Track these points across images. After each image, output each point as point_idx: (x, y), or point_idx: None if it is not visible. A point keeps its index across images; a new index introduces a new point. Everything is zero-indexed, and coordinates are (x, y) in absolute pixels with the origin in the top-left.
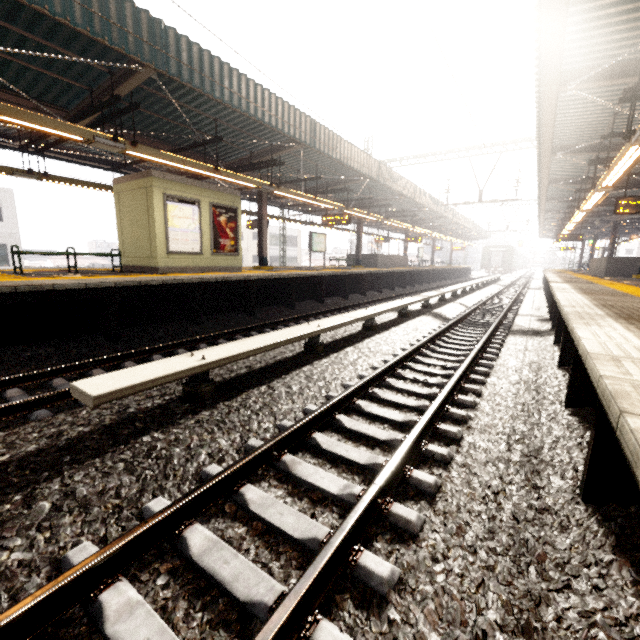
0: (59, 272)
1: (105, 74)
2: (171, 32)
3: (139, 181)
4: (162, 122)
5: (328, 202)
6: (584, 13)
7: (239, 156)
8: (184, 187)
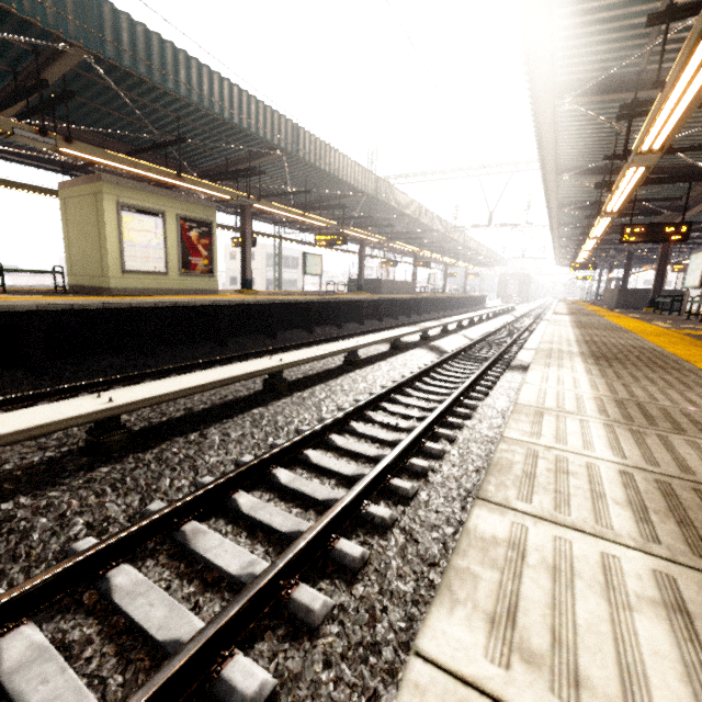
0: None
1: (30, 53)
2: (106, 6)
3: (87, 186)
4: (114, 117)
5: (320, 219)
6: (574, 16)
7: (214, 162)
8: (144, 195)
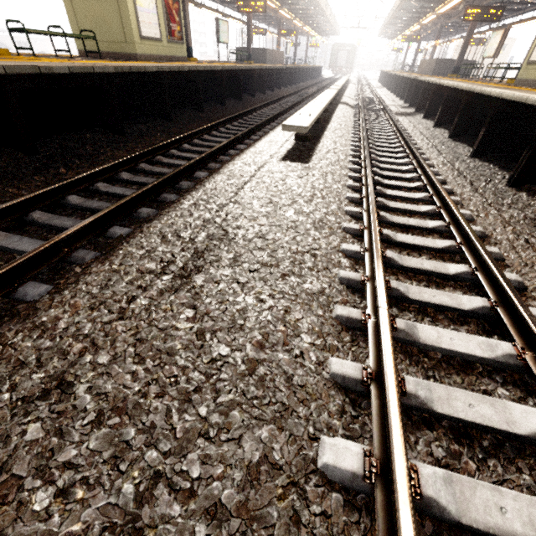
0: (45, 56)
1: None
2: None
3: None
4: None
5: None
6: None
7: None
8: None
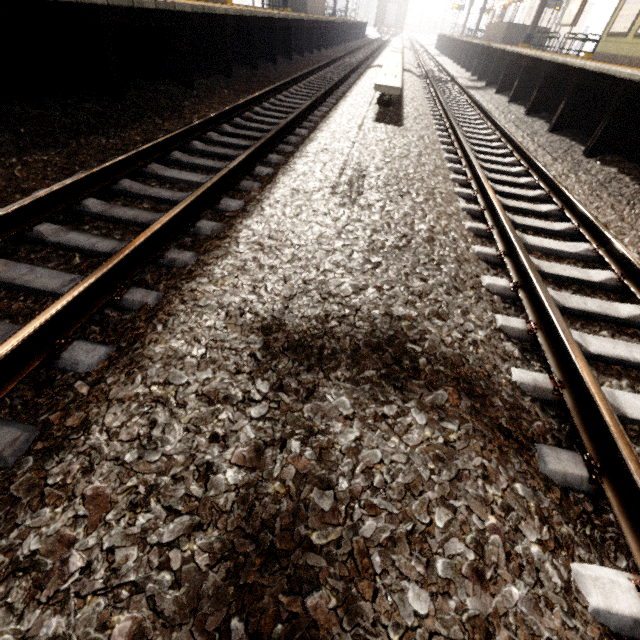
0: None
1: None
2: None
3: None
4: None
5: None
6: None
7: None
8: None
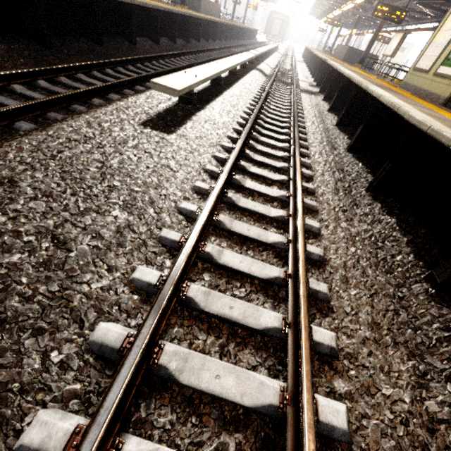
0: None
1: None
2: None
3: None
4: None
5: None
6: None
7: None
8: None
